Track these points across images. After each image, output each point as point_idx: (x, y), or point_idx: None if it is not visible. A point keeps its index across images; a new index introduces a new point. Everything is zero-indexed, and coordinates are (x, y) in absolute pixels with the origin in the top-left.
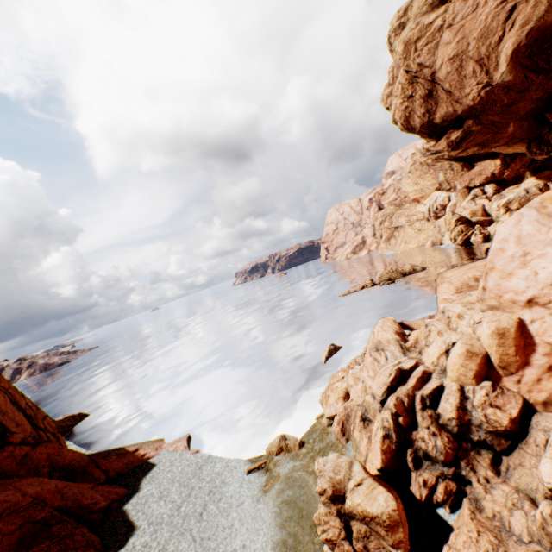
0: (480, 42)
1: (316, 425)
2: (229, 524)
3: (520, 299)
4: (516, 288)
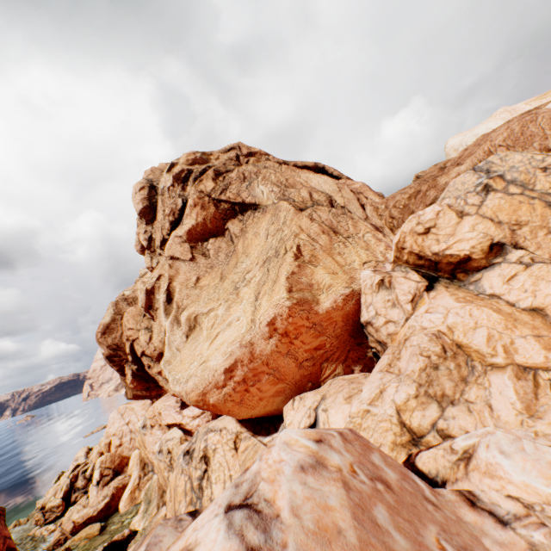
0: None
1: None
2: None
3: (112, 434)
4: (112, 431)
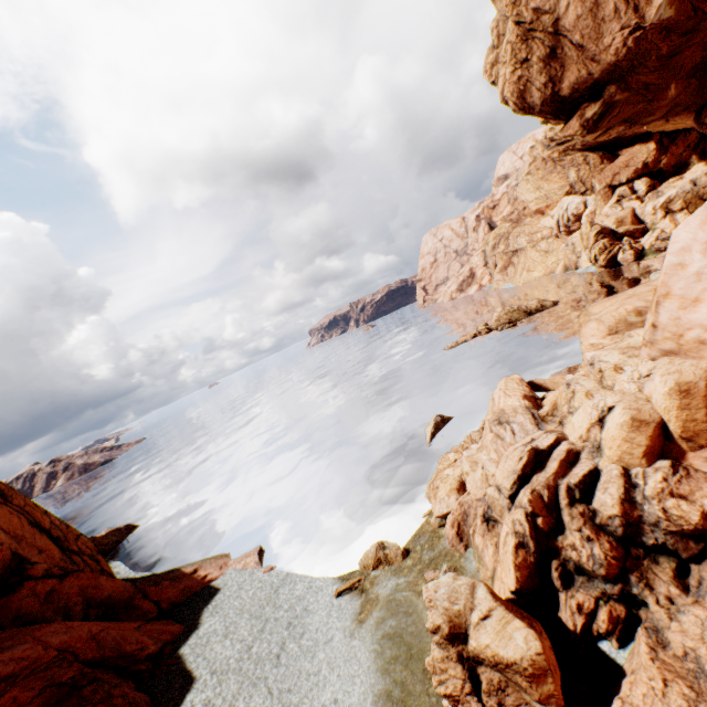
0: None
1: (424, 526)
2: (315, 670)
3: None
4: (705, 321)
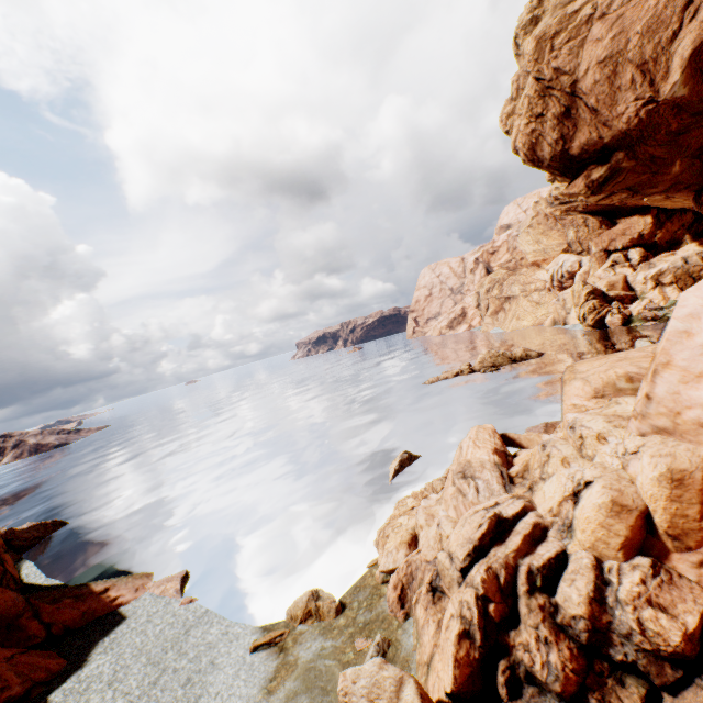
0: (646, 38)
1: (367, 578)
2: None
3: None
4: None
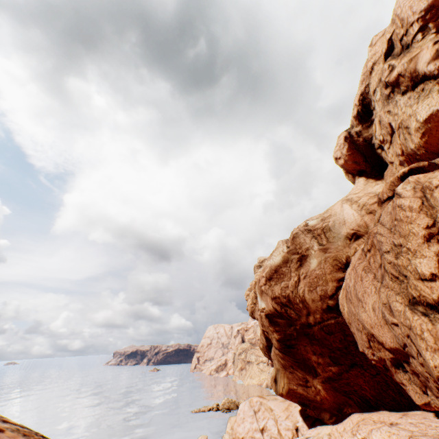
0: None
1: None
2: None
3: (240, 436)
4: (240, 431)
